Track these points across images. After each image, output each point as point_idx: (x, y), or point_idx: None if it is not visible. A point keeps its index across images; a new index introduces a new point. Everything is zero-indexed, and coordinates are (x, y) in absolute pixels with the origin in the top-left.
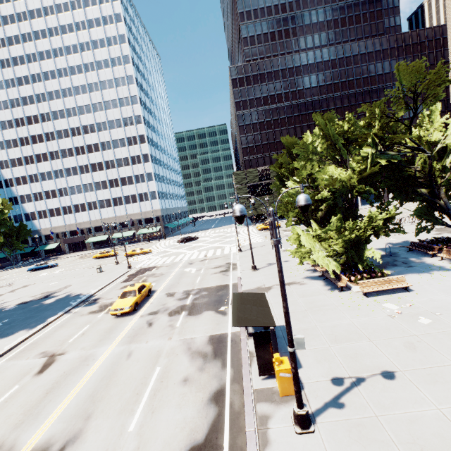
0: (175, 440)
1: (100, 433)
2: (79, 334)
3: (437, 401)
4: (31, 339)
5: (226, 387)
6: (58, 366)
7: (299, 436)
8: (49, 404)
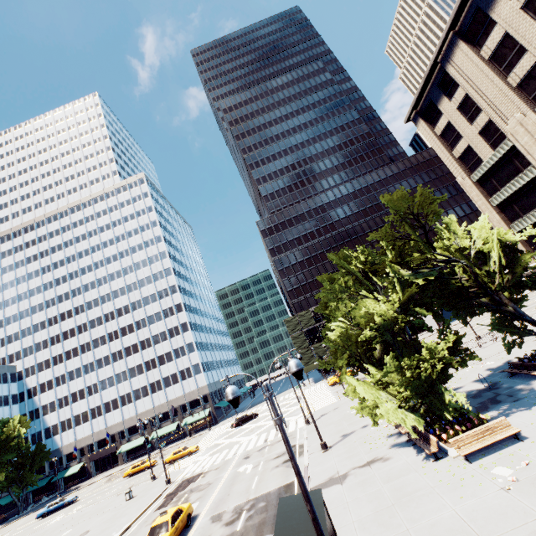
0: None
1: None
2: None
3: None
4: None
5: None
6: None
7: None
8: None
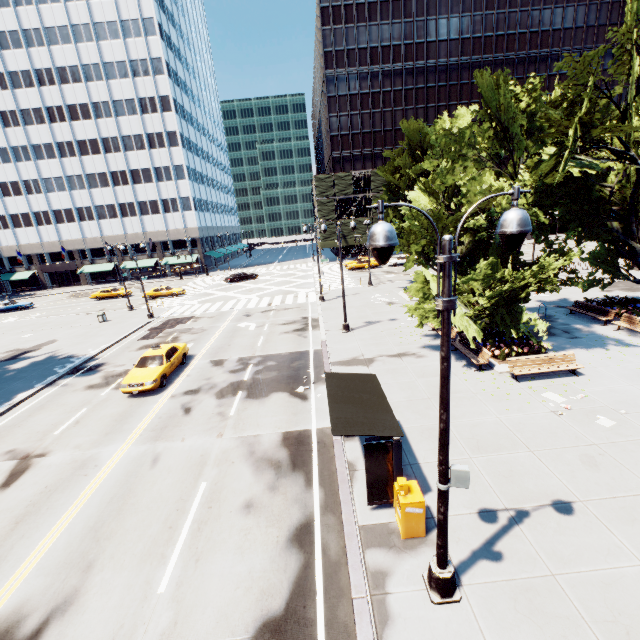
0: (236, 610)
1: (109, 595)
2: (71, 422)
3: None
4: None
5: (315, 520)
6: (35, 476)
7: (438, 608)
8: (21, 542)
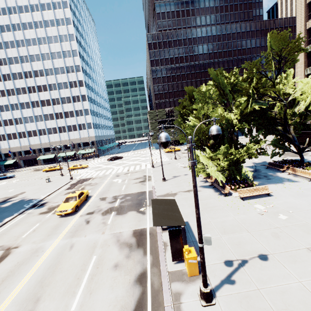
0: None
1: None
2: (31, 231)
3: (298, 276)
4: None
5: (147, 271)
6: (12, 258)
7: (205, 308)
8: (4, 290)
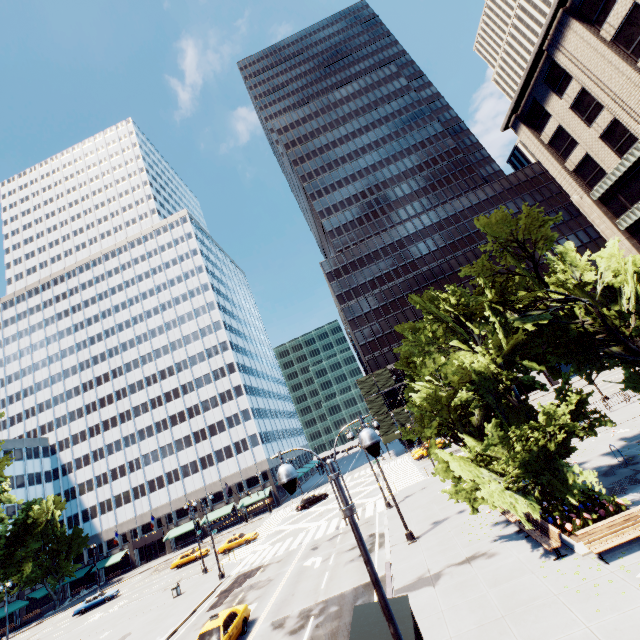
0: None
1: None
2: None
3: None
4: None
5: None
6: None
7: None
8: None
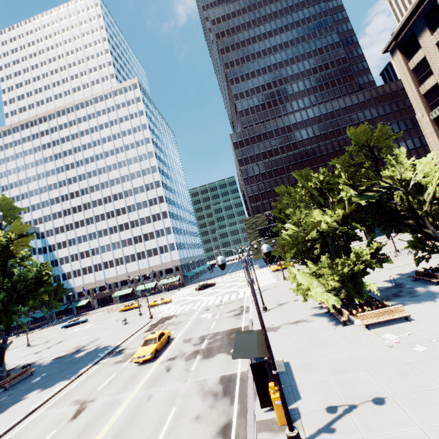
0: None
1: None
2: (107, 382)
3: (421, 421)
4: (65, 389)
5: (233, 421)
6: (88, 412)
7: None
8: None
